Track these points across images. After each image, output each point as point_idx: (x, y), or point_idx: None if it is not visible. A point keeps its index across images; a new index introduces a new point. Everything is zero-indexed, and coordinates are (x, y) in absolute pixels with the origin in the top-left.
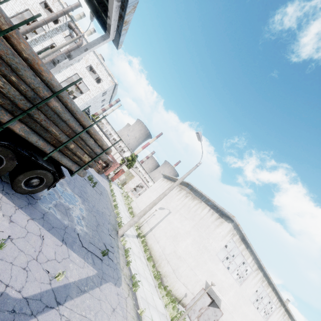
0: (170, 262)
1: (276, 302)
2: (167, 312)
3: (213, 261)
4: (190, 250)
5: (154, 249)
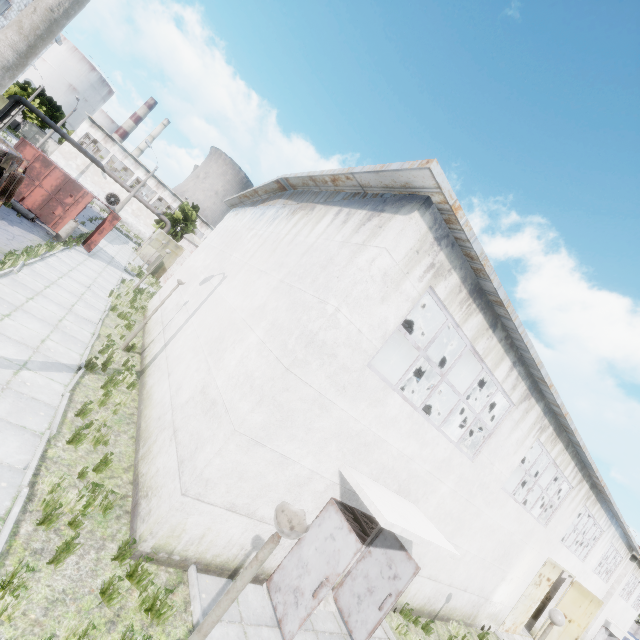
0: (179, 433)
1: (571, 475)
2: None
3: (358, 394)
4: (251, 368)
5: (153, 398)
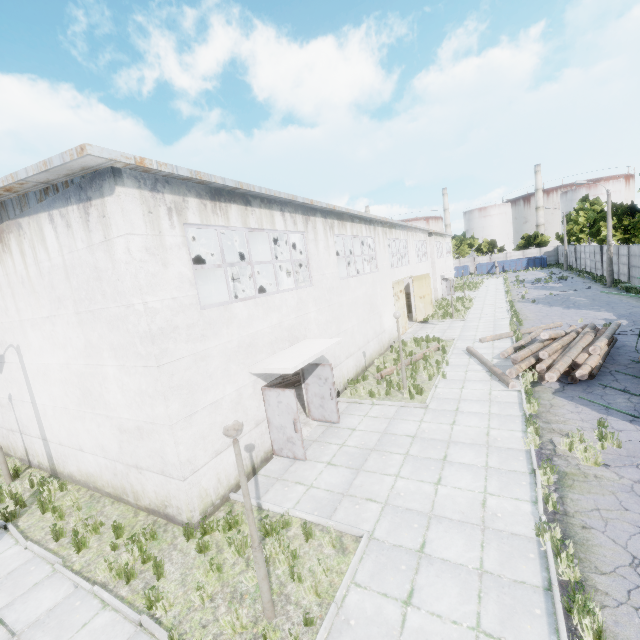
0: (140, 465)
1: (368, 232)
2: (225, 633)
3: (215, 329)
4: (136, 388)
5: (92, 473)
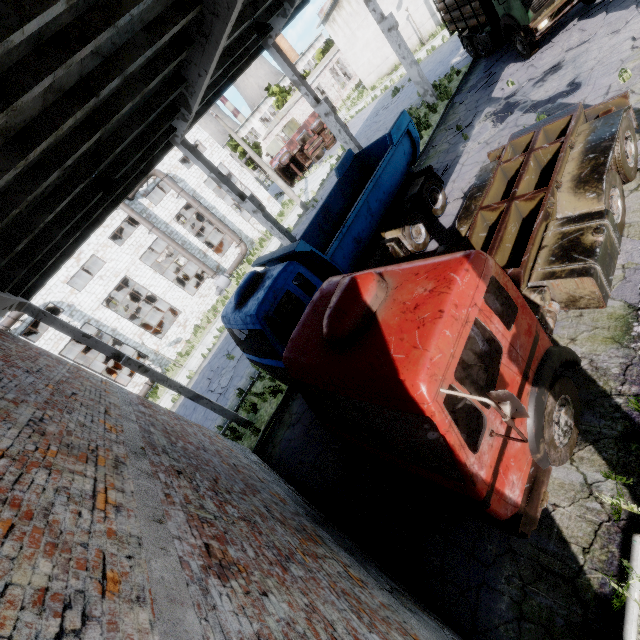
0: None
1: None
2: None
3: None
4: None
5: None
